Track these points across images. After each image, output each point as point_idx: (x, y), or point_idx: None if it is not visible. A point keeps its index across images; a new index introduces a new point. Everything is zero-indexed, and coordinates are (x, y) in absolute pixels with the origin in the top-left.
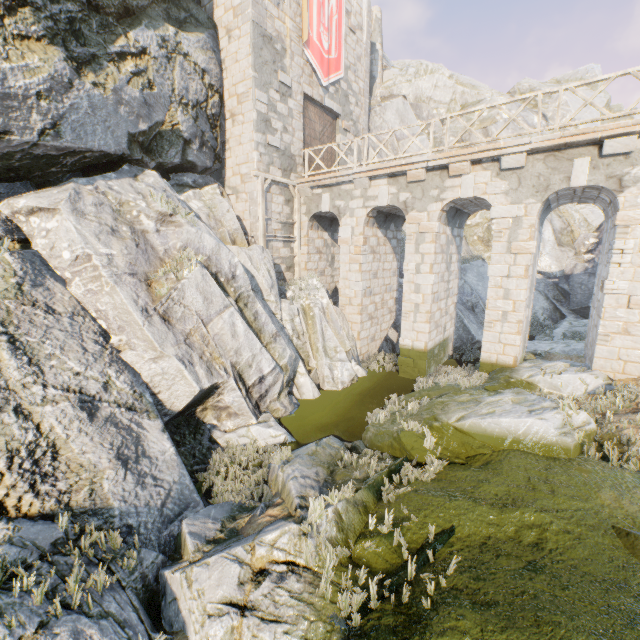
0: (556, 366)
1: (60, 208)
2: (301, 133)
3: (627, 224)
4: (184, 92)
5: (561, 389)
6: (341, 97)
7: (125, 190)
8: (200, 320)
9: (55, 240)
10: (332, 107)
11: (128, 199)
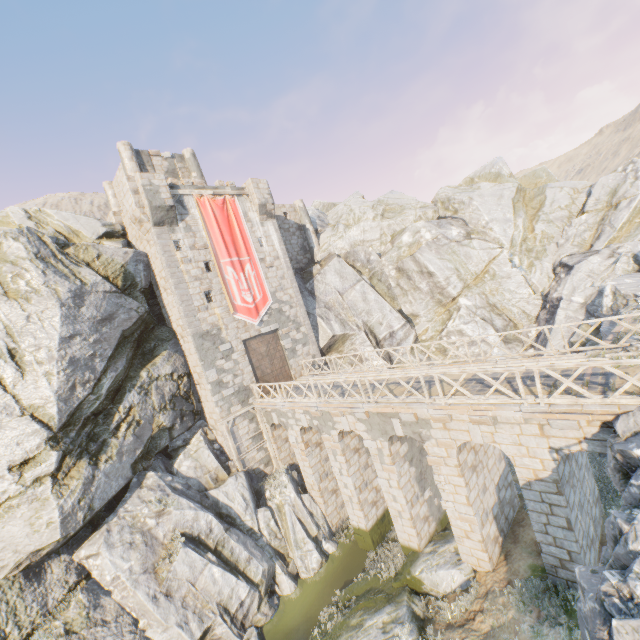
0: (446, 551)
1: (101, 551)
2: (249, 367)
3: (435, 465)
4: (162, 400)
5: (438, 586)
6: (275, 315)
7: (135, 505)
8: (190, 583)
9: (102, 570)
10: (269, 329)
11: (137, 512)
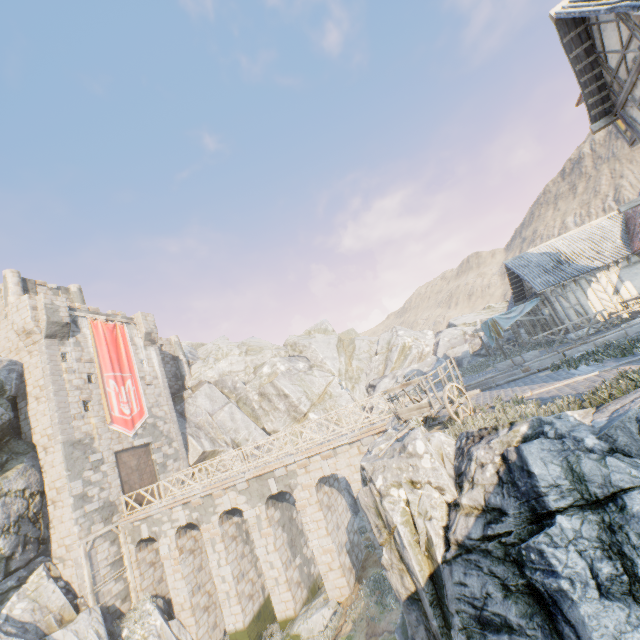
0: (317, 602)
1: None
2: (118, 480)
3: (302, 508)
4: (6, 520)
5: (313, 630)
6: (150, 429)
7: None
8: None
9: None
10: (143, 442)
11: None
